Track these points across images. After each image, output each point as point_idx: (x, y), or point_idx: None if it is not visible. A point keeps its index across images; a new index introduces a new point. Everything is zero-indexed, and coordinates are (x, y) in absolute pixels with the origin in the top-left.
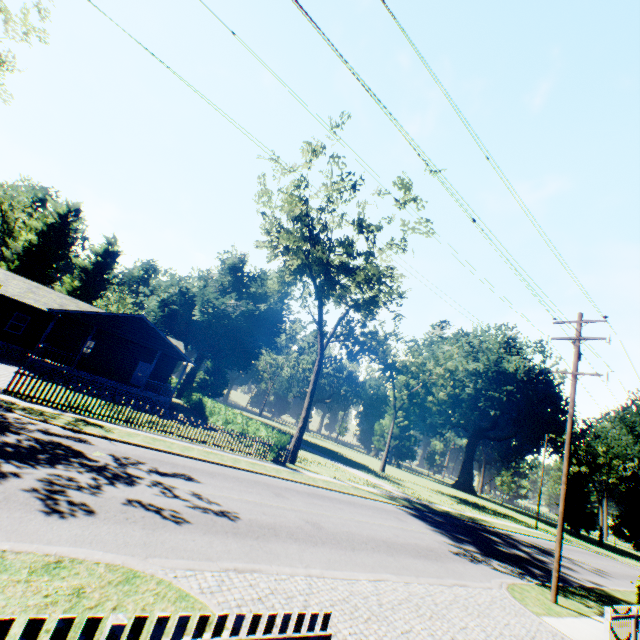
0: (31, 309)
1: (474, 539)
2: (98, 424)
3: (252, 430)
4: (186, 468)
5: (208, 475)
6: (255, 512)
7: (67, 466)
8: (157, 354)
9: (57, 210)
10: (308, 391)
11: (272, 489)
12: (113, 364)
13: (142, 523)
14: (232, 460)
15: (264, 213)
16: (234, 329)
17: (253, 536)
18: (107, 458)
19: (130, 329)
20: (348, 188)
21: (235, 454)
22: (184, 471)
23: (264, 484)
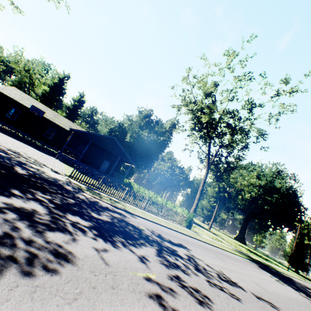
0: (57, 126)
1: (295, 286)
2: (117, 201)
3: (169, 206)
4: (174, 237)
5: (186, 242)
6: (238, 279)
7: (148, 243)
8: (118, 158)
9: (58, 76)
10: (199, 189)
11: (212, 252)
12: (92, 160)
13: (237, 308)
14: (177, 228)
15: (184, 89)
16: (145, 148)
17: (271, 310)
18: (148, 232)
19: (107, 144)
20: (247, 80)
21: (171, 222)
22: (177, 240)
23: (205, 248)
